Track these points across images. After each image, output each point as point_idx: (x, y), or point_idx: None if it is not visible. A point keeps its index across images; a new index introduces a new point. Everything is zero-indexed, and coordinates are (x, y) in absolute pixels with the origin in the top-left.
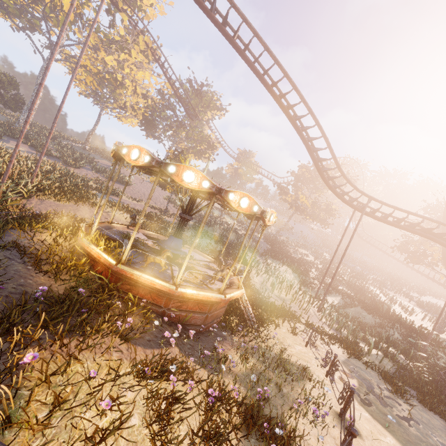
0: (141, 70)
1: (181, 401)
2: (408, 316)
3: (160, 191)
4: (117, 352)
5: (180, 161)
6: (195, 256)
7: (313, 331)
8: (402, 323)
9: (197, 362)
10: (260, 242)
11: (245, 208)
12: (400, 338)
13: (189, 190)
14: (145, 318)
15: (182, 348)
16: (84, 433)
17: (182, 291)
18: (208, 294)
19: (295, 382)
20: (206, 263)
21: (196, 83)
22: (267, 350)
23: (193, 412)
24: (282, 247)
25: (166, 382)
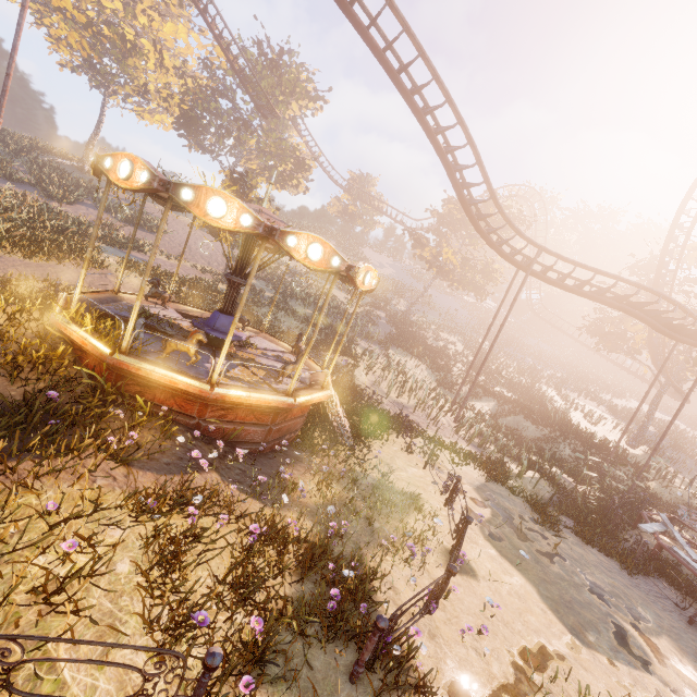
0: (170, 19)
1: (201, 539)
2: (591, 427)
3: (219, 243)
4: (105, 480)
5: (243, 190)
6: (262, 343)
7: (435, 447)
8: (579, 435)
9: (240, 490)
10: (381, 324)
11: (318, 260)
12: (573, 455)
13: (221, 231)
14: (166, 434)
15: (226, 473)
16: (34, 582)
17: (221, 393)
18: (265, 397)
19: (395, 514)
20: (279, 354)
21: (271, 49)
22: (363, 474)
23: (218, 554)
24: (415, 330)
25: (188, 518)
